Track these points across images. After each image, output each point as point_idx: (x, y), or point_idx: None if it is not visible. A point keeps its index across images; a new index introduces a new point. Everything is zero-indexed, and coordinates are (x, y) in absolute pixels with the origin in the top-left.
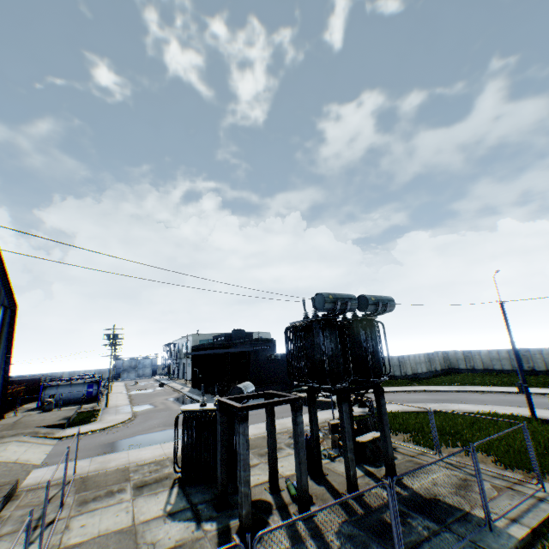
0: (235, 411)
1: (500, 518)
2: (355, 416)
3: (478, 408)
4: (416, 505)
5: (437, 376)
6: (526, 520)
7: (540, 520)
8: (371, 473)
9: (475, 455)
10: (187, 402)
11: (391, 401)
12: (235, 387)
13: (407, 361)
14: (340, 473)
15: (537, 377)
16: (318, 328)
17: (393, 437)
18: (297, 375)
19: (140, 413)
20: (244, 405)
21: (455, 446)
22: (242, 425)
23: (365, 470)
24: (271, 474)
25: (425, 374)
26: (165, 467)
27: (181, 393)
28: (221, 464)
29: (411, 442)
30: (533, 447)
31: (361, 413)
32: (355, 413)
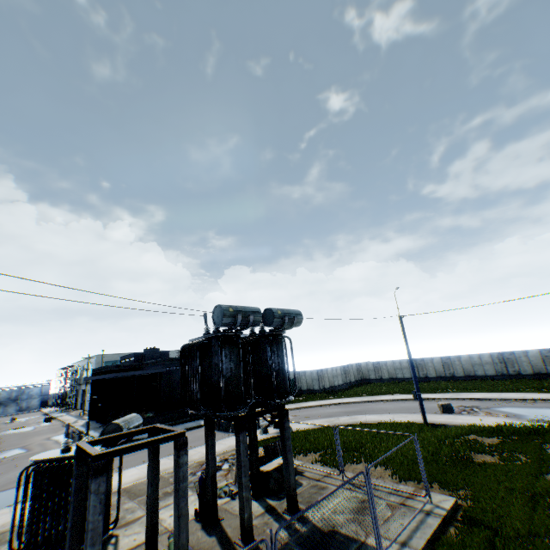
0: (90, 461)
1: (392, 544)
2: (269, 438)
3: (382, 418)
4: (313, 544)
5: (352, 387)
6: (415, 541)
7: (428, 538)
8: (272, 509)
9: (370, 479)
10: (76, 440)
11: (307, 417)
12: (111, 423)
13: (326, 374)
14: (237, 515)
15: (430, 383)
16: (217, 345)
17: (303, 458)
18: (190, 402)
19: (2, 461)
20: (103, 451)
21: (360, 462)
22: (96, 479)
23: (267, 505)
24: (148, 533)
25: (342, 386)
26: (3, 543)
27: (73, 428)
28: (72, 534)
29: (319, 462)
30: (424, 455)
31: (275, 434)
32: (270, 434)
